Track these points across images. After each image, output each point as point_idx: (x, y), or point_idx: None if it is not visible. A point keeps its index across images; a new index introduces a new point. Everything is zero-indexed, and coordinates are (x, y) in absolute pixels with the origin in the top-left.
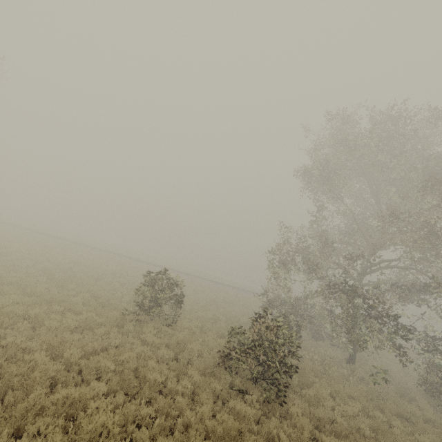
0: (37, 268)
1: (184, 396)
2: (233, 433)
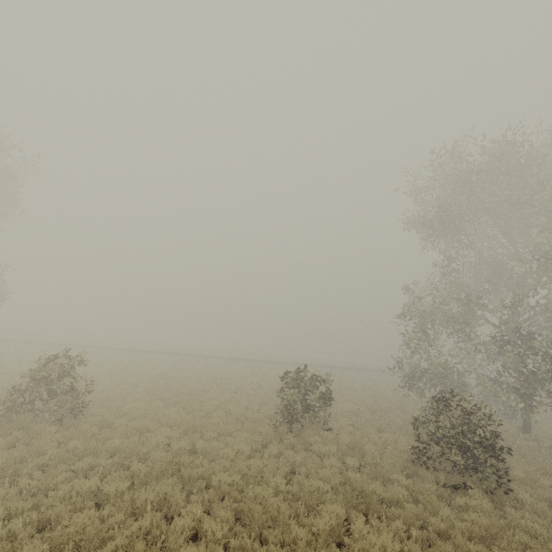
0: (141, 392)
1: (416, 503)
2: (492, 531)
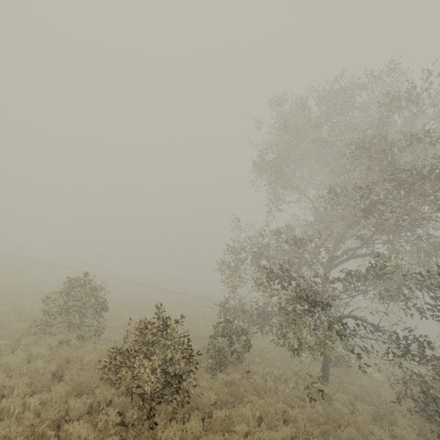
0: None
1: None
2: None
